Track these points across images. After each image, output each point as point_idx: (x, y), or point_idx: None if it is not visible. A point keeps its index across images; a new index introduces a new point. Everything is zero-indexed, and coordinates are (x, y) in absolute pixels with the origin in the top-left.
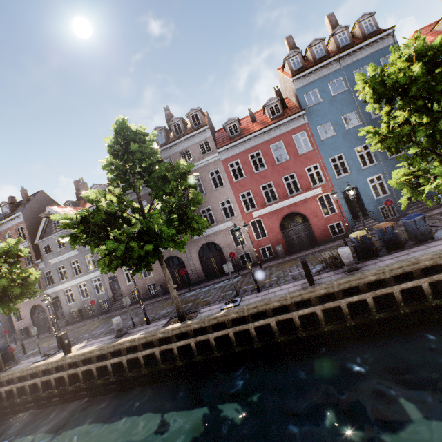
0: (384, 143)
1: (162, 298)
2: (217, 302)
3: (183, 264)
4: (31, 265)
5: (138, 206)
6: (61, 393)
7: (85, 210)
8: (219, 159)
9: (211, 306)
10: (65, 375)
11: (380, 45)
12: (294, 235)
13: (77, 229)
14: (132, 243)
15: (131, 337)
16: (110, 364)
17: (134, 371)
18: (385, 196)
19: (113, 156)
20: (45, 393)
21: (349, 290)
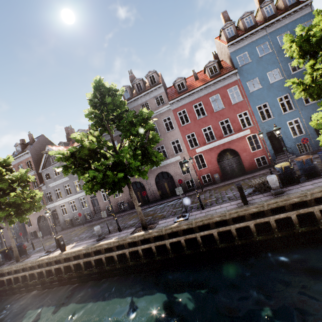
0: (307, 91)
1: (129, 212)
2: (171, 216)
3: (144, 188)
4: (37, 188)
5: (111, 144)
6: (59, 279)
7: (73, 148)
8: (170, 109)
9: (166, 219)
10: (62, 266)
11: (299, 14)
12: (228, 166)
13: (67, 162)
14: (108, 172)
15: (108, 241)
16: (93, 260)
17: (110, 265)
18: (301, 135)
19: (93, 107)
20: (48, 278)
21: (276, 209)
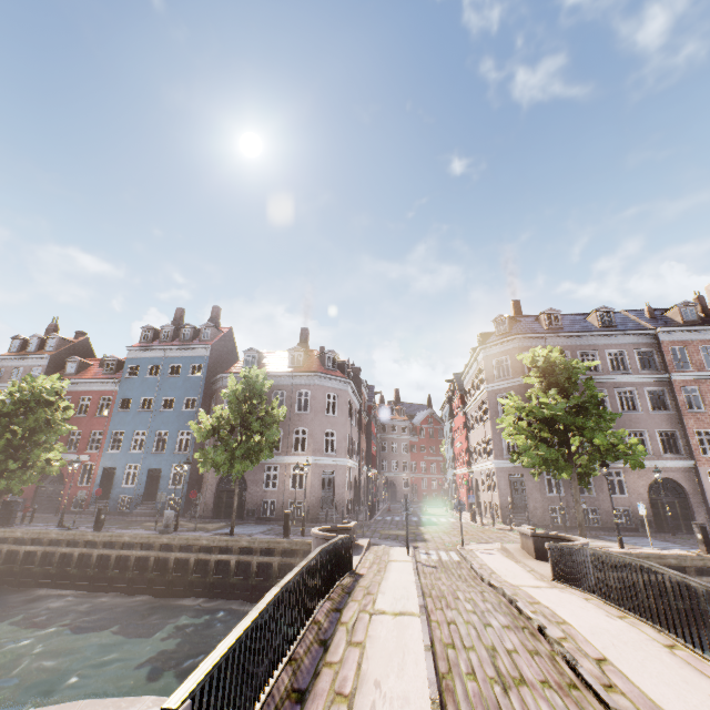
0: None
1: None
2: None
3: None
4: None
5: None
6: None
7: None
8: None
9: None
10: None
11: (197, 353)
12: (48, 493)
13: None
14: None
15: None
16: None
17: None
18: (131, 487)
19: None
20: None
21: None
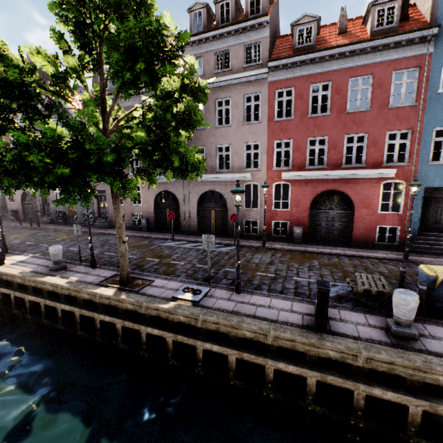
0: None
1: (142, 235)
2: (180, 279)
3: (178, 206)
4: None
5: None
6: None
7: None
8: (267, 80)
9: (170, 280)
10: None
11: None
12: (325, 220)
13: None
14: (28, 154)
15: (57, 280)
16: (27, 300)
17: (51, 319)
18: None
19: None
20: None
21: (382, 372)
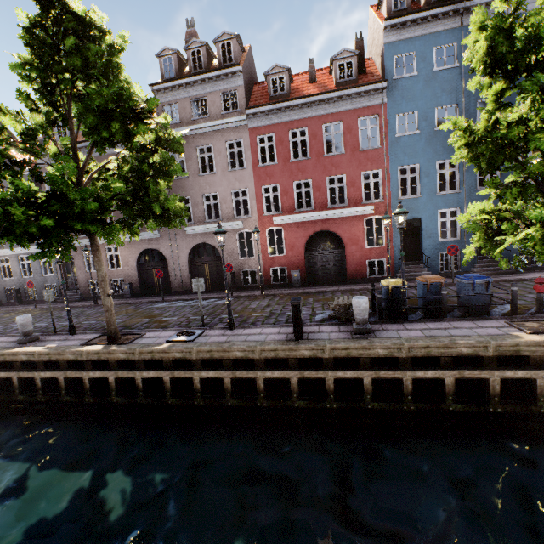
0: (473, 150)
1: (125, 302)
2: (174, 328)
3: (166, 264)
4: None
5: (84, 157)
6: None
7: None
8: (247, 126)
9: (163, 331)
10: None
11: (530, 5)
12: (321, 261)
13: None
14: (12, 207)
15: (32, 348)
16: None
17: (27, 394)
18: (453, 240)
19: (32, 50)
20: None
21: (345, 360)
